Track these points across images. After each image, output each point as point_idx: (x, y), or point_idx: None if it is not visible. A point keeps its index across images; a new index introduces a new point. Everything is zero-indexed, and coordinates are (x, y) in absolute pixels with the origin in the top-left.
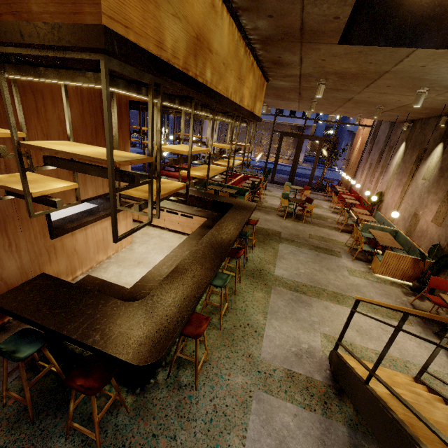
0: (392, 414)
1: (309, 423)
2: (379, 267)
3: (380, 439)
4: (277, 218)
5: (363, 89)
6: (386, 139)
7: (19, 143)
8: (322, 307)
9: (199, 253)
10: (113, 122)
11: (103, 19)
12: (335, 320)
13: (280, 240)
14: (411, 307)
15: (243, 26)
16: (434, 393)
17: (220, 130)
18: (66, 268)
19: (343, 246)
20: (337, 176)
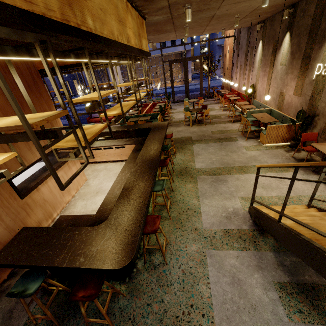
0: (303, 237)
1: (248, 258)
2: (265, 139)
3: (298, 255)
4: (186, 127)
5: (221, 4)
6: (247, 42)
7: None
8: (234, 180)
9: (137, 172)
10: (21, 90)
11: None
12: (246, 185)
13: (192, 142)
14: (293, 159)
15: None
16: (322, 211)
17: (124, 74)
18: (43, 215)
19: (237, 132)
20: (219, 83)
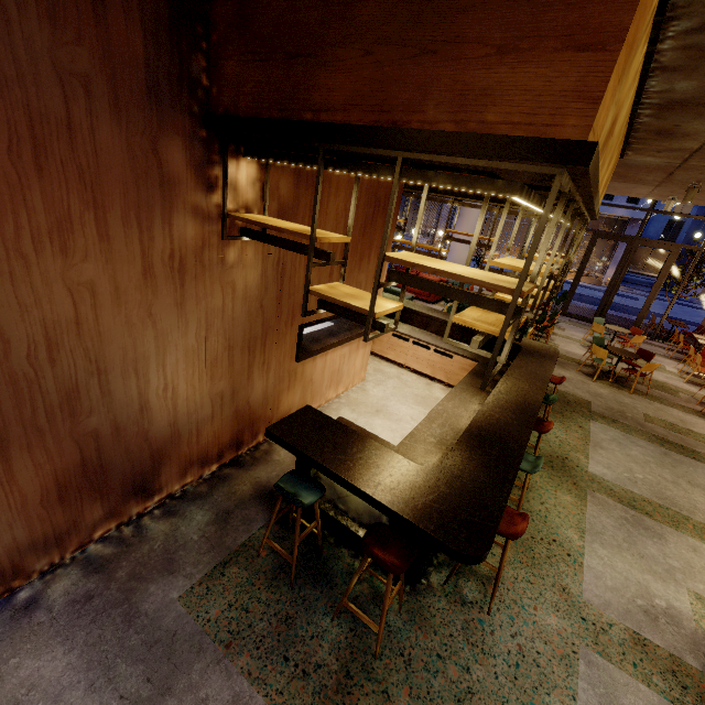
0: None
1: None
2: None
3: None
4: (580, 377)
5: None
6: None
7: (384, 256)
8: (686, 547)
9: (494, 416)
10: (476, 233)
11: (589, 132)
12: None
13: (590, 415)
14: None
15: (646, 88)
16: None
17: None
18: (298, 401)
19: None
20: (686, 315)
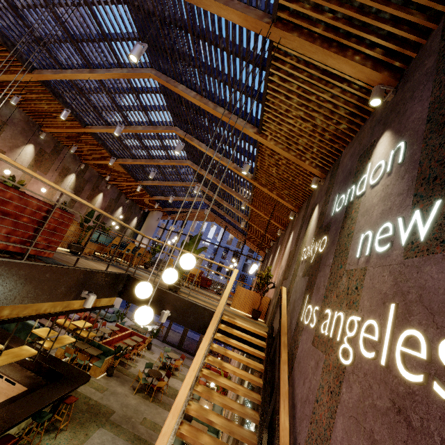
0: None
1: None
2: None
3: None
4: (128, 391)
5: None
6: None
7: None
8: None
9: None
10: None
11: None
12: None
13: (104, 423)
14: None
15: None
16: None
17: None
18: None
19: None
20: None
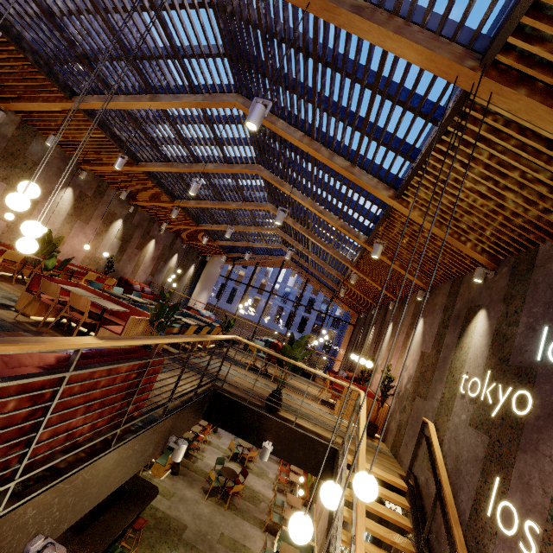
0: None
1: None
2: None
3: None
4: (198, 496)
5: None
6: None
7: None
8: None
9: None
10: None
11: None
12: None
13: (177, 544)
14: None
15: None
16: None
17: None
18: None
19: None
20: None
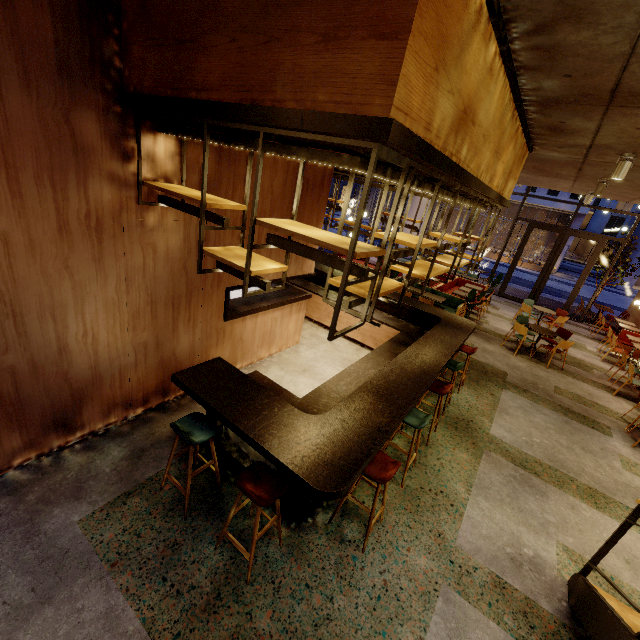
0: None
1: None
2: None
3: None
4: (503, 351)
5: None
6: None
7: (256, 220)
8: (565, 504)
9: (392, 376)
10: (344, 204)
11: (391, 111)
12: (587, 532)
13: (504, 385)
14: None
15: (520, 86)
16: None
17: None
18: (228, 357)
19: (617, 418)
20: (619, 302)
